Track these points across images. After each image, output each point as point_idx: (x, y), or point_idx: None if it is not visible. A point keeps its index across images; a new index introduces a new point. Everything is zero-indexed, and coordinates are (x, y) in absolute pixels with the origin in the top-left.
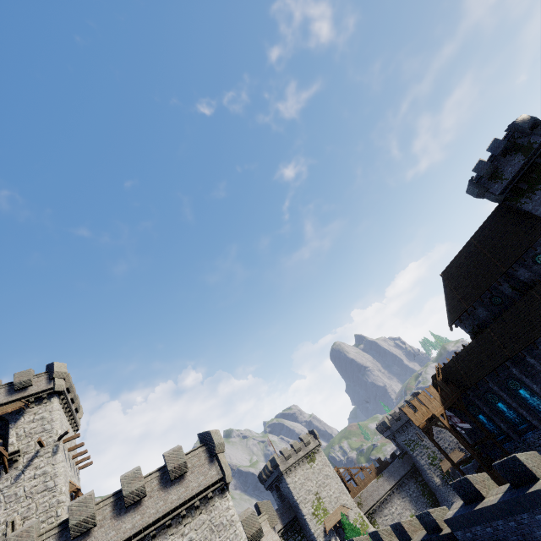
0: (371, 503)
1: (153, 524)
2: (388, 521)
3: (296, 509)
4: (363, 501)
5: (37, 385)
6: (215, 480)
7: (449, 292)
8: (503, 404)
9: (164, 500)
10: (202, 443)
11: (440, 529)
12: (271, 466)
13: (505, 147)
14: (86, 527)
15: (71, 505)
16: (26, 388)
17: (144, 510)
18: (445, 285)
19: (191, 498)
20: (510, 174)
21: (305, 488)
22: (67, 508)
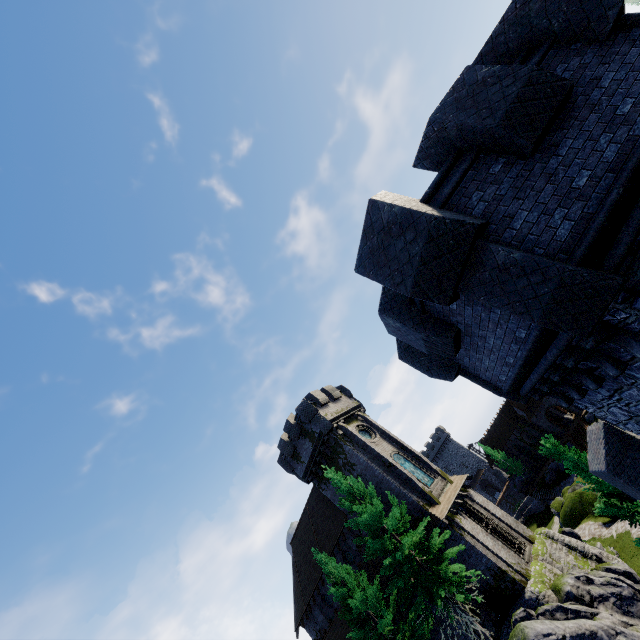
0: None
1: None
2: None
3: None
4: None
5: None
6: None
7: (295, 575)
8: None
9: None
10: None
11: None
12: None
13: (296, 431)
14: None
15: None
16: None
17: None
18: (293, 561)
19: None
20: (306, 458)
21: None
22: None
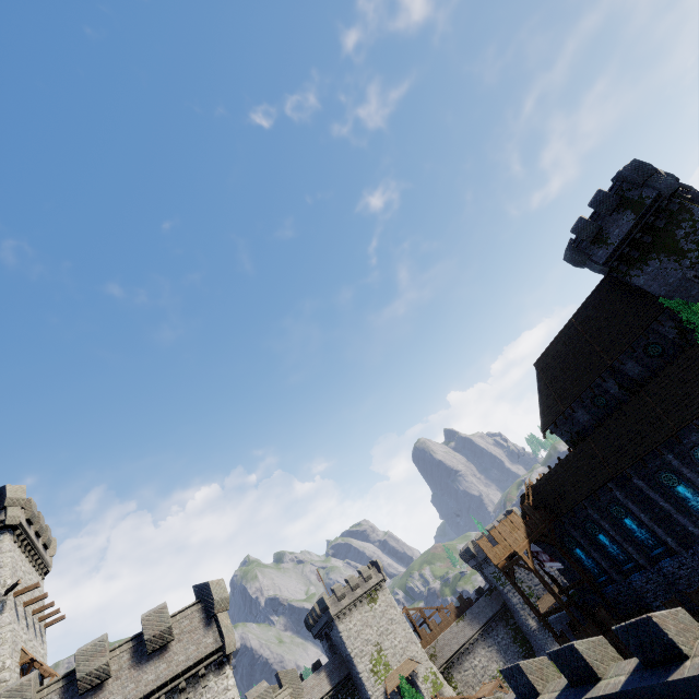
0: (448, 654)
1: None
2: (469, 677)
3: (349, 664)
4: (438, 652)
5: None
6: (211, 651)
7: (543, 388)
8: (605, 536)
9: (136, 681)
10: (198, 598)
11: None
12: (319, 609)
13: (611, 202)
14: None
15: None
16: None
17: (107, 697)
18: (539, 378)
19: (174, 677)
20: (617, 238)
21: (362, 637)
22: None
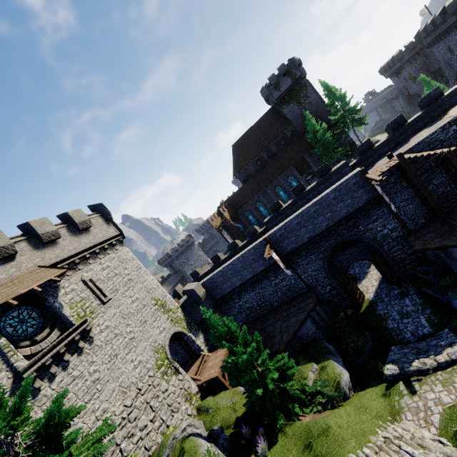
0: None
1: (75, 256)
2: None
3: None
4: None
5: None
6: (116, 234)
7: (236, 157)
8: (251, 216)
9: (78, 242)
10: (95, 212)
11: (257, 232)
12: None
13: (286, 71)
14: (7, 252)
15: None
16: None
17: (63, 247)
18: (234, 152)
19: (101, 243)
20: (283, 89)
21: None
22: None
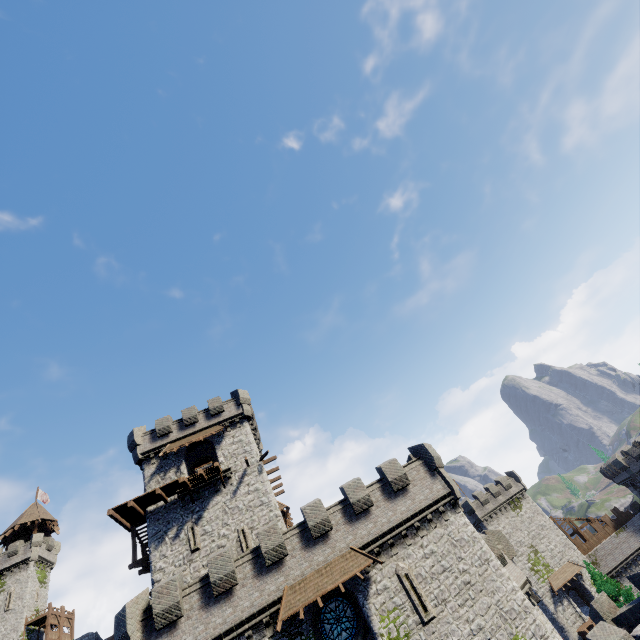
0: (612, 563)
1: (388, 533)
2: None
3: None
4: (600, 560)
5: (228, 411)
6: (443, 494)
7: None
8: None
9: (392, 510)
10: (416, 457)
11: None
12: (465, 511)
13: None
14: (324, 529)
15: (304, 509)
16: (220, 414)
17: (375, 518)
18: None
19: (421, 510)
20: None
21: (514, 538)
22: (284, 523)
